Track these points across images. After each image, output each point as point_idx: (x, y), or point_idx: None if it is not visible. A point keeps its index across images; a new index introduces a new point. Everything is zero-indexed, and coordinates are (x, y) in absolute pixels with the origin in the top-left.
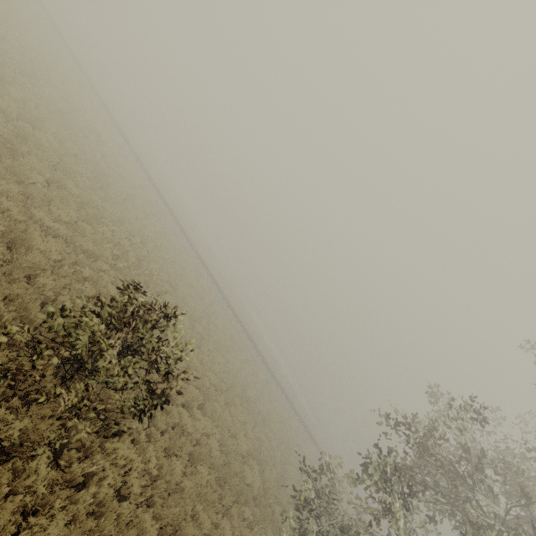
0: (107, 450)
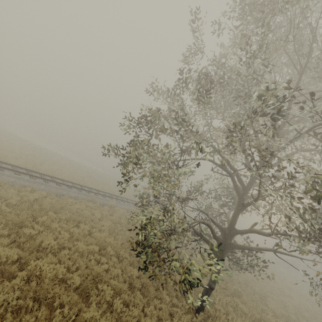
0: None
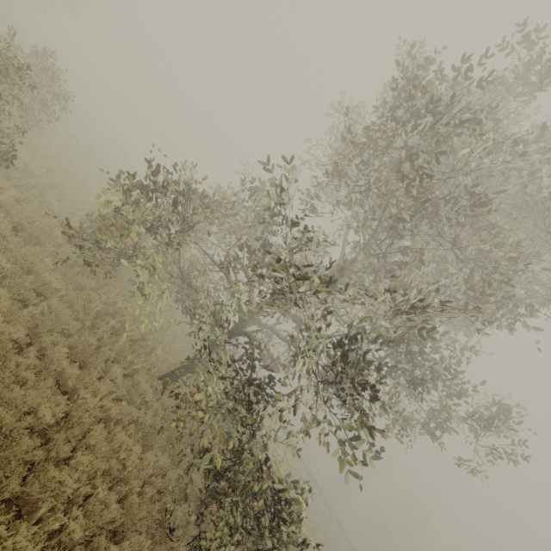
0: (27, 137)
